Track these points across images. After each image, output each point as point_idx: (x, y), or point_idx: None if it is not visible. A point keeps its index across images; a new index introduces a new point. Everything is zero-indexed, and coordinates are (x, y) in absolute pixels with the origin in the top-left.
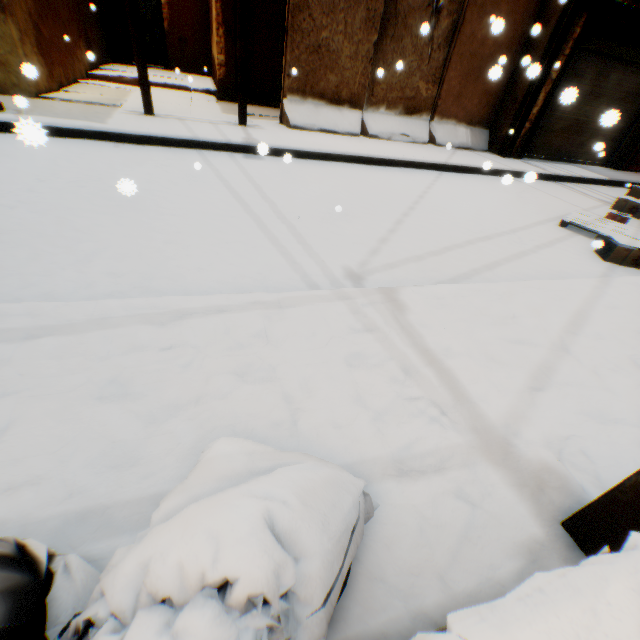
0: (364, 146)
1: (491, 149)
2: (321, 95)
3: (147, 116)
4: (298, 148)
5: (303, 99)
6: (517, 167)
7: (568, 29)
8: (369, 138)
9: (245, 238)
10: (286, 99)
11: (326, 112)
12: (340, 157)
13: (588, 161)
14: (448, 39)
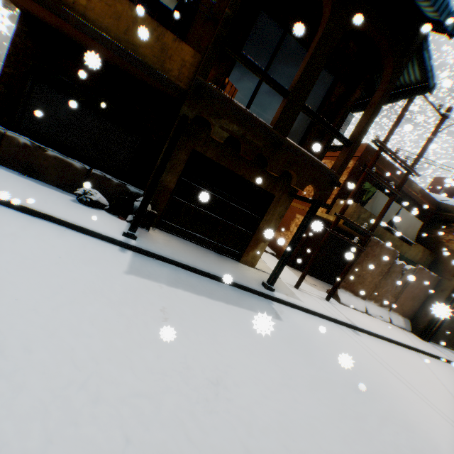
0: (378, 326)
1: (411, 331)
2: (352, 291)
3: (297, 289)
4: (369, 330)
5: (345, 290)
6: (438, 353)
7: (453, 298)
8: (367, 314)
9: (453, 430)
10: (339, 289)
11: (353, 298)
12: (381, 336)
13: (450, 347)
14: (403, 283)
